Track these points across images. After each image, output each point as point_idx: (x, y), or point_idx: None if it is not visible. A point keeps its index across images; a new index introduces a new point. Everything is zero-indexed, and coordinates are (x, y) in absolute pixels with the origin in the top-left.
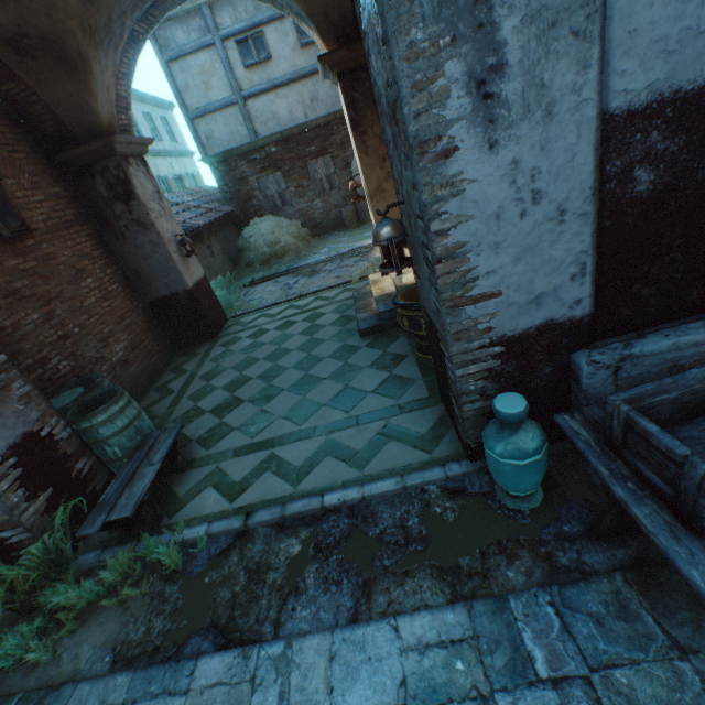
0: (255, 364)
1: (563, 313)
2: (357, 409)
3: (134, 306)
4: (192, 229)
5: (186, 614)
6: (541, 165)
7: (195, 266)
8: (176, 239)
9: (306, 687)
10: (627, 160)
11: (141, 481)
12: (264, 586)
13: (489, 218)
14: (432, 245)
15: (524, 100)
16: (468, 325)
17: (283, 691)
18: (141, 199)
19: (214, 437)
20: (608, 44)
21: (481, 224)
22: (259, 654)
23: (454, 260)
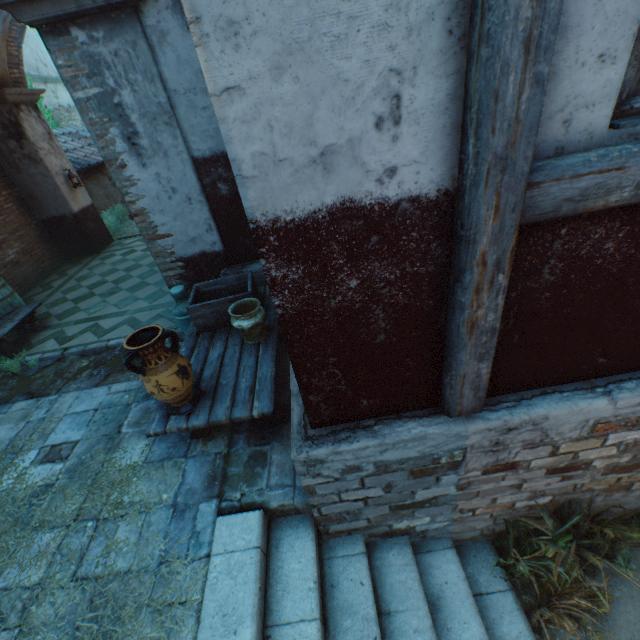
0: (115, 273)
1: (210, 248)
2: (157, 302)
3: (28, 222)
4: (88, 164)
5: (17, 390)
6: (172, 177)
7: (83, 195)
8: (65, 173)
9: (61, 407)
10: (212, 179)
11: (4, 329)
12: (62, 378)
13: (155, 198)
14: (129, 208)
15: (153, 148)
16: (162, 250)
17: (50, 409)
18: (31, 140)
19: (67, 314)
20: (183, 130)
21: (151, 200)
22: (45, 399)
23: (143, 216)
